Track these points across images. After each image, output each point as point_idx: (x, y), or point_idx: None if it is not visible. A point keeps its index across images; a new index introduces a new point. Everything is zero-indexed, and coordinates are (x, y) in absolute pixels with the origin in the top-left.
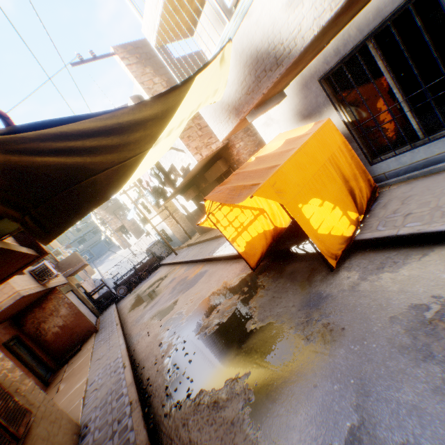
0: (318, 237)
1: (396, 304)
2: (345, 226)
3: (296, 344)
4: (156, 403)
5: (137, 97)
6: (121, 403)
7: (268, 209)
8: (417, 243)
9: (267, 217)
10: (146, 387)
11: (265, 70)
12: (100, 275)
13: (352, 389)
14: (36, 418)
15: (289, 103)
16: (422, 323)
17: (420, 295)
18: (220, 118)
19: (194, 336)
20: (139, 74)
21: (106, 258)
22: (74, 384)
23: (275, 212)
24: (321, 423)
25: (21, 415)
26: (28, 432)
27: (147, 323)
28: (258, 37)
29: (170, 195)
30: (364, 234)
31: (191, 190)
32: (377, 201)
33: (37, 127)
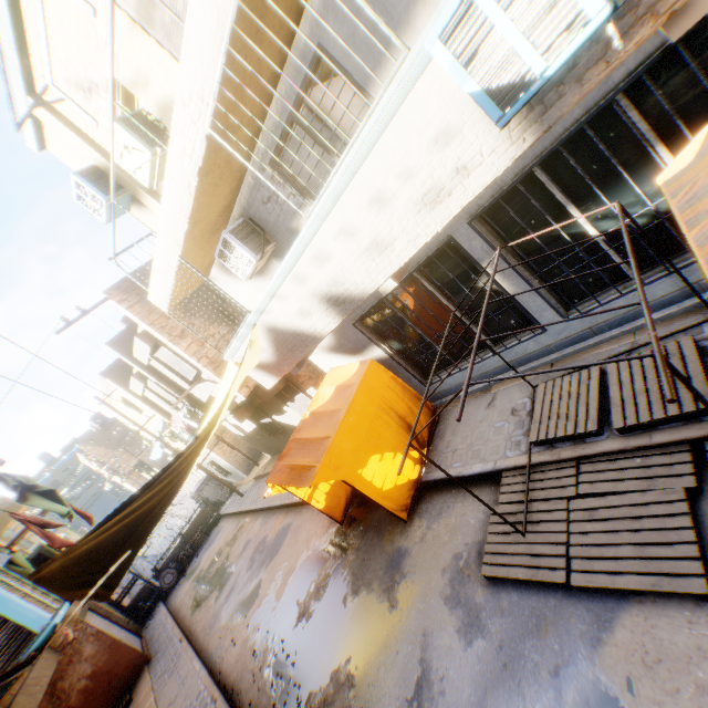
0: (384, 495)
1: (446, 555)
2: (410, 469)
3: (384, 613)
4: None
5: (146, 333)
6: None
7: None
8: (462, 482)
9: None
10: None
11: (295, 346)
12: None
13: (419, 646)
14: None
15: (332, 338)
16: (458, 572)
17: (459, 543)
18: (261, 372)
19: (292, 629)
20: (146, 313)
21: None
22: None
23: None
24: (401, 682)
25: None
26: None
27: (227, 625)
28: (280, 325)
29: None
30: (428, 474)
31: (243, 410)
32: (438, 427)
33: (110, 519)
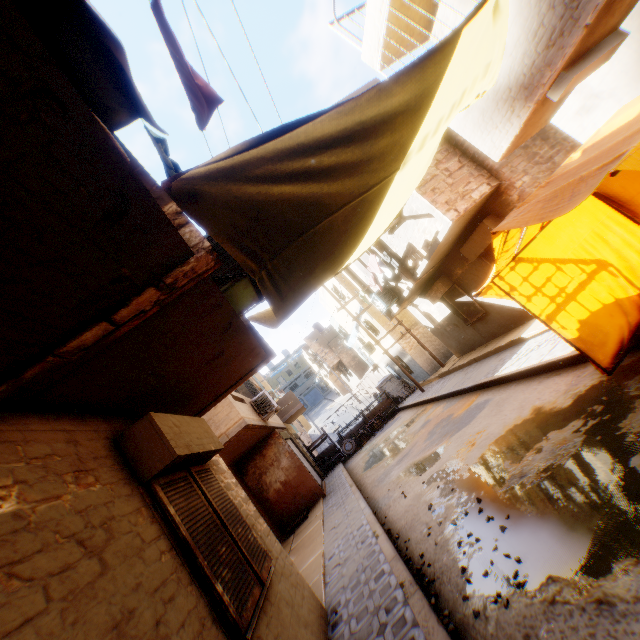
0: None
1: None
2: None
3: None
4: (448, 593)
5: None
6: (384, 584)
7: (615, 260)
8: None
9: (616, 275)
10: (421, 568)
11: None
12: (317, 430)
13: None
14: (275, 570)
15: (636, 46)
16: None
17: None
18: (492, 122)
19: (496, 491)
20: None
21: (322, 408)
22: (306, 556)
23: (633, 263)
24: None
25: (260, 555)
26: (269, 583)
27: (397, 481)
28: None
29: (407, 293)
30: None
31: (439, 282)
32: None
33: (275, 135)
